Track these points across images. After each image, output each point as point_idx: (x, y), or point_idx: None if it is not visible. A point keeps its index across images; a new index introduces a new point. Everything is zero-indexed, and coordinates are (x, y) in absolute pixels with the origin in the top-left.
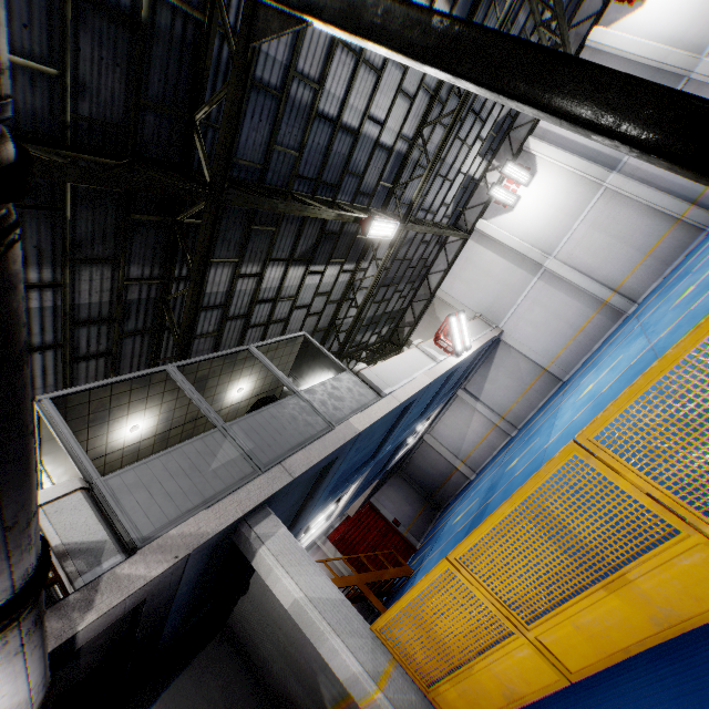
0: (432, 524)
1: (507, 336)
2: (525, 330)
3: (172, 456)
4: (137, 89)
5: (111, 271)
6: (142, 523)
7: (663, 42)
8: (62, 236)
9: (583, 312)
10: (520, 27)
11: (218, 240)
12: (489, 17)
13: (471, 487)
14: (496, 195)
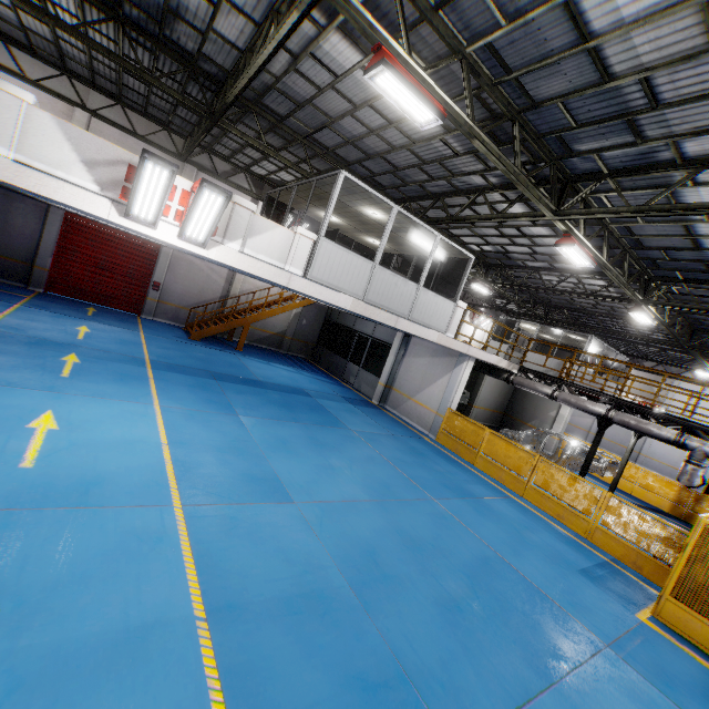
0: None
1: None
2: None
3: (586, 372)
4: None
5: None
6: (575, 381)
7: None
8: None
9: None
10: None
11: None
12: None
13: None
14: None
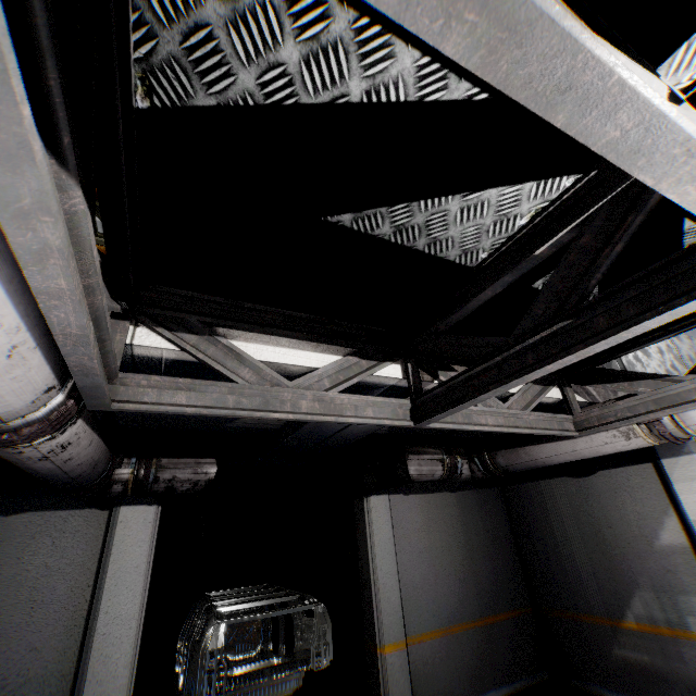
0: None
1: None
2: None
3: None
4: None
5: None
6: (628, 361)
7: None
8: None
9: None
10: None
11: None
12: None
13: None
14: None
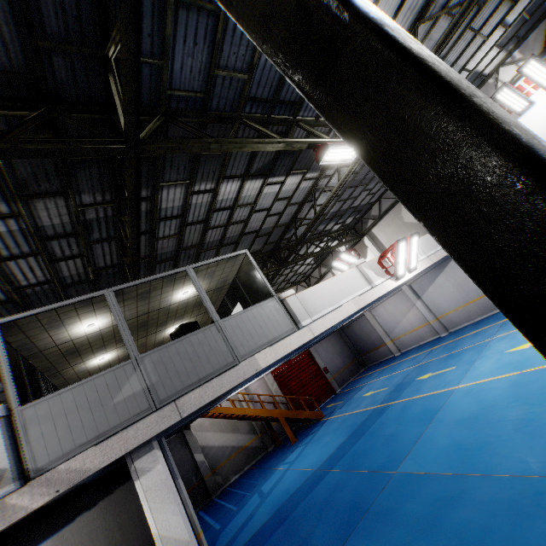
0: (355, 377)
1: None
2: None
3: (83, 389)
4: (30, 30)
5: (64, 201)
6: (40, 454)
7: None
8: (4, 180)
9: None
10: None
11: (166, 167)
12: None
13: (390, 366)
14: (503, 99)
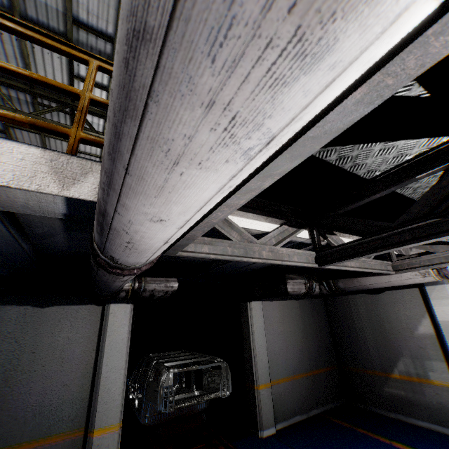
0: None
1: None
2: None
3: None
4: None
5: None
6: None
7: None
8: None
9: None
10: None
11: None
12: None
13: None
14: None
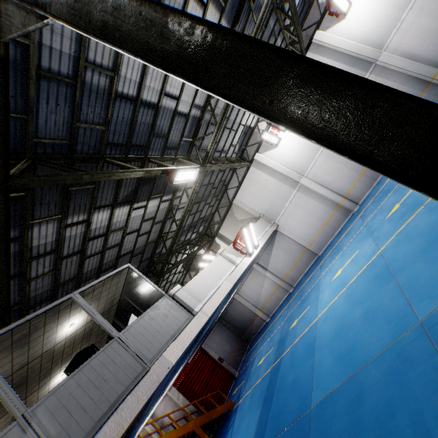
0: (245, 355)
1: (281, 228)
2: (292, 224)
3: None
4: None
5: None
6: None
7: (359, 41)
8: None
9: (326, 211)
10: (270, 29)
11: (36, 205)
12: (249, 21)
13: (267, 331)
14: (266, 138)
